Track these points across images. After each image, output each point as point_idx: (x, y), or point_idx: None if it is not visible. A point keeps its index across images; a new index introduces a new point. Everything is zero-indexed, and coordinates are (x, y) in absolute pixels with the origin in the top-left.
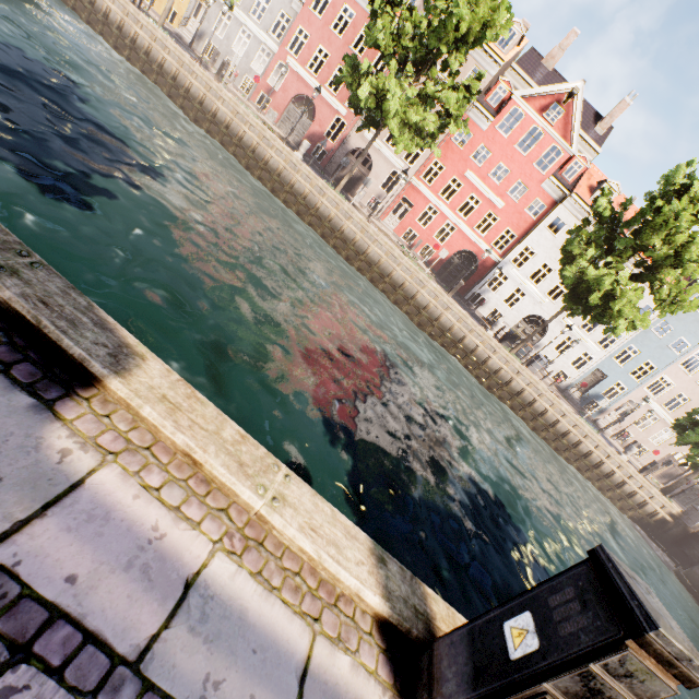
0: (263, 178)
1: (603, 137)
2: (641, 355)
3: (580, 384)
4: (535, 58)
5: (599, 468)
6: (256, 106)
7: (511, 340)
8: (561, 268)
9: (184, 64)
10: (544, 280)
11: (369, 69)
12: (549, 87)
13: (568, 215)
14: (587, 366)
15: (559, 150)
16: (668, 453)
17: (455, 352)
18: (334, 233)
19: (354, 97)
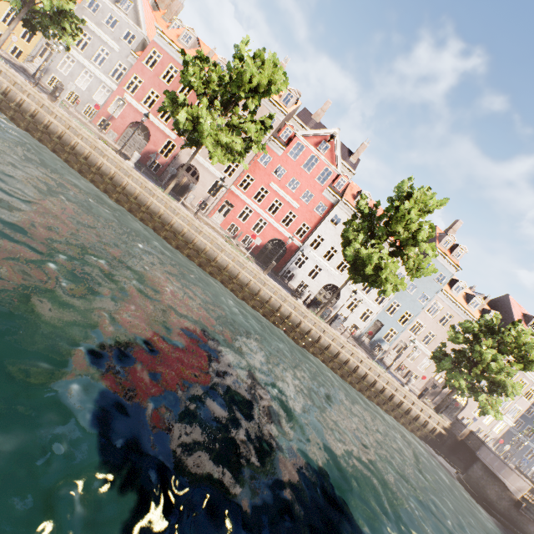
0: (96, 181)
1: (355, 164)
2: (402, 307)
3: (368, 333)
4: (308, 114)
5: (392, 400)
6: (97, 127)
7: (316, 305)
8: (343, 249)
9: (16, 84)
10: (333, 258)
11: (185, 101)
12: (319, 131)
13: (342, 213)
14: (370, 318)
15: (330, 170)
16: (431, 376)
17: (275, 319)
18: (164, 226)
19: (176, 122)
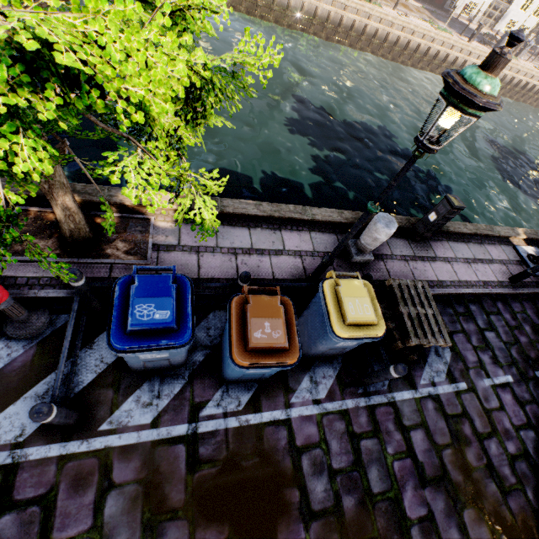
0: (317, 32)
1: None
2: None
3: None
4: None
5: None
6: None
7: None
8: None
9: None
10: None
11: None
12: None
13: None
14: None
15: None
16: None
17: None
18: (382, 45)
19: None
